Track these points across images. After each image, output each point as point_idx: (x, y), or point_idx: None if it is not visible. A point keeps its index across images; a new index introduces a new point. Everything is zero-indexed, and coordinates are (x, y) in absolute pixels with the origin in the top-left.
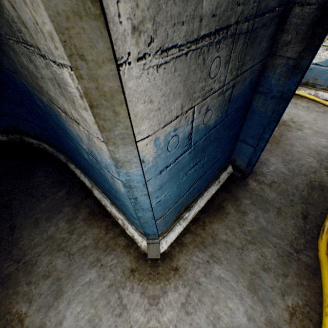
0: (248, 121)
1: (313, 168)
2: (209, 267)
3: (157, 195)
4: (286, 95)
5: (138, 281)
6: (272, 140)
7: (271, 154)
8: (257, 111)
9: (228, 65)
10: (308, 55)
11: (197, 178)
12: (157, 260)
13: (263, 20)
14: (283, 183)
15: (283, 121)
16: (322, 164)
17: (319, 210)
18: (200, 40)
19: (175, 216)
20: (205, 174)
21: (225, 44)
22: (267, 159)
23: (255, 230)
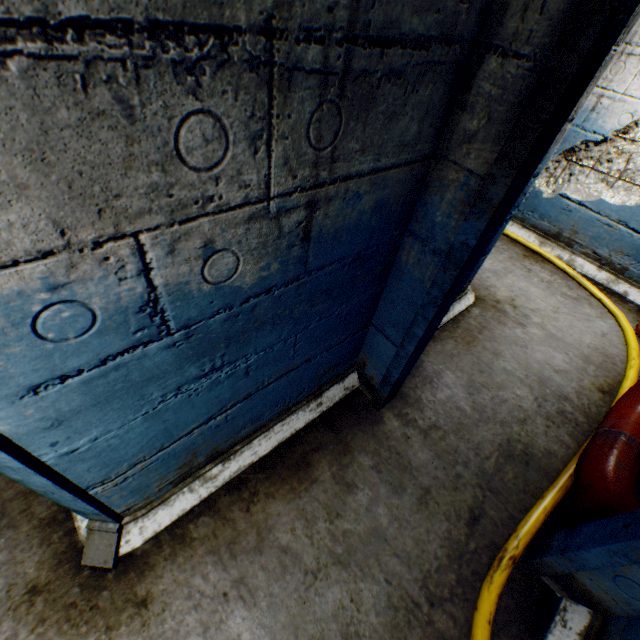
0: (390, 289)
1: (523, 413)
2: (224, 610)
3: (53, 440)
4: (459, 253)
5: (35, 620)
6: (462, 334)
7: (451, 363)
8: (407, 274)
9: (270, 146)
10: (505, 175)
11: (236, 397)
12: (106, 572)
13: (391, 58)
14: (454, 434)
15: (496, 299)
16: (543, 407)
17: (507, 510)
18: (67, 32)
19: (170, 473)
20: (268, 389)
21: (228, 81)
22: (439, 372)
23: (360, 533)
